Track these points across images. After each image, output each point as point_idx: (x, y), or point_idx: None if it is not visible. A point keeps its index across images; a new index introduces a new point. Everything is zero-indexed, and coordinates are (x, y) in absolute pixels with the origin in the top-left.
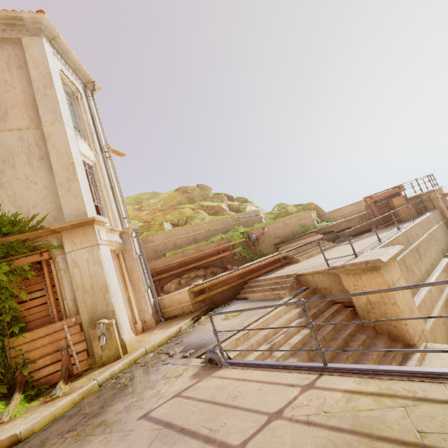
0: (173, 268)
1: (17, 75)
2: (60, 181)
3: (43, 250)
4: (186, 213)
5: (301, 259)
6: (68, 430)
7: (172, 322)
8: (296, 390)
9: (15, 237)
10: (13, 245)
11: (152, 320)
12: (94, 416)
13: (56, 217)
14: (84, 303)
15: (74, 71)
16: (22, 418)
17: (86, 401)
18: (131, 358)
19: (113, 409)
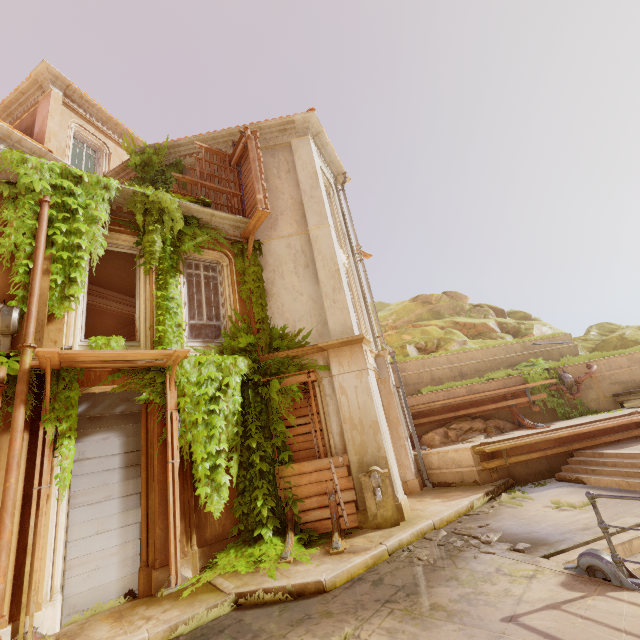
0: (434, 412)
1: (285, 180)
2: (325, 291)
3: (310, 370)
4: (432, 332)
5: None
6: (387, 600)
7: (448, 491)
8: None
9: (286, 353)
10: (283, 361)
11: (416, 482)
12: (414, 593)
13: (320, 332)
14: (352, 440)
15: (328, 164)
16: (311, 564)
17: (382, 569)
18: (418, 528)
19: (441, 593)
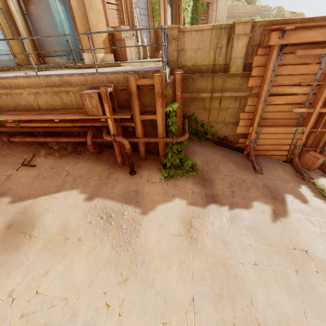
0: None
1: None
2: None
3: None
4: None
5: None
6: None
7: None
8: None
9: None
10: None
11: None
12: None
13: None
14: None
15: None
16: None
17: None
18: None
19: None
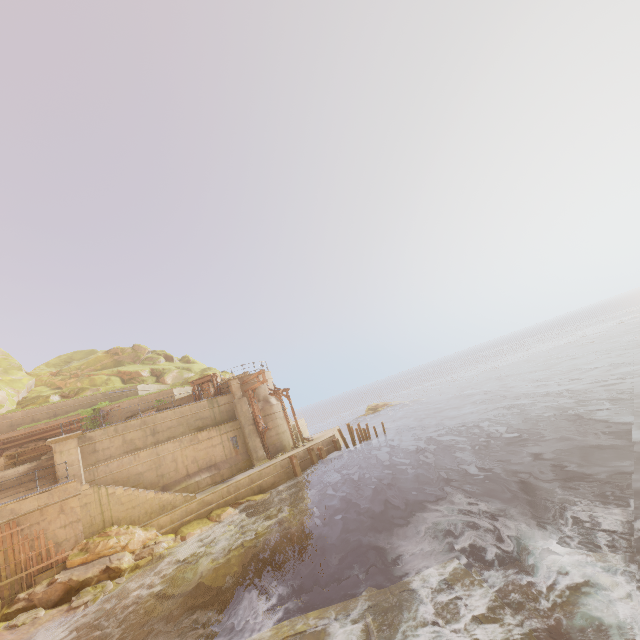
0: (20, 439)
1: None
2: None
3: None
4: (97, 380)
5: None
6: None
7: None
8: None
9: None
10: None
11: None
12: None
13: None
14: None
15: None
16: None
17: None
18: None
19: None
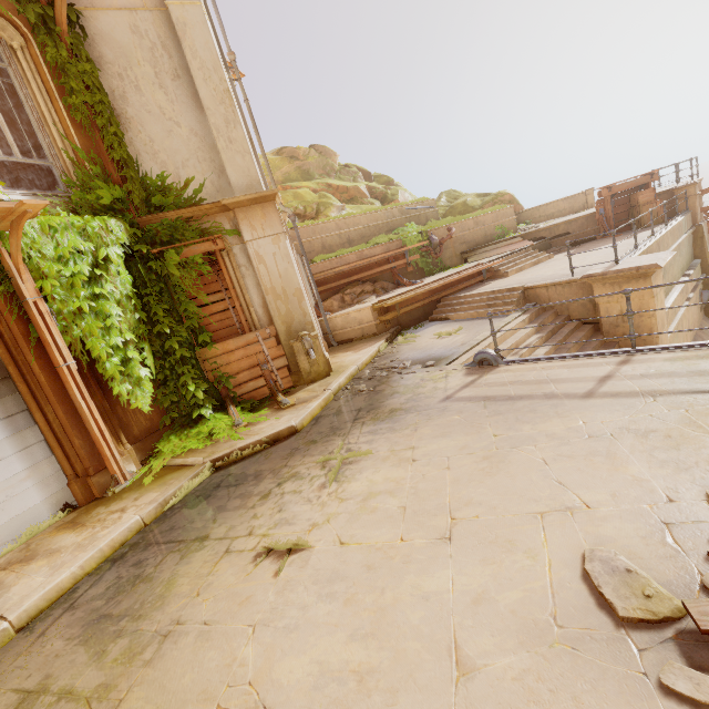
0: (329, 280)
1: None
2: (215, 123)
3: (217, 235)
4: (306, 196)
5: (510, 272)
6: (355, 419)
7: (354, 345)
8: (613, 366)
9: (177, 214)
10: (176, 225)
11: (325, 343)
12: (372, 409)
13: (217, 186)
14: (277, 311)
15: None
16: (270, 420)
17: (335, 405)
18: (349, 373)
19: (392, 403)
